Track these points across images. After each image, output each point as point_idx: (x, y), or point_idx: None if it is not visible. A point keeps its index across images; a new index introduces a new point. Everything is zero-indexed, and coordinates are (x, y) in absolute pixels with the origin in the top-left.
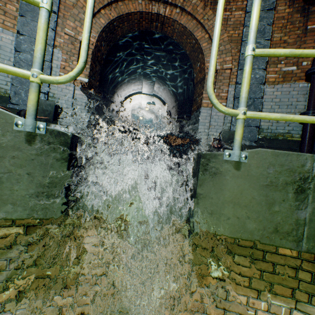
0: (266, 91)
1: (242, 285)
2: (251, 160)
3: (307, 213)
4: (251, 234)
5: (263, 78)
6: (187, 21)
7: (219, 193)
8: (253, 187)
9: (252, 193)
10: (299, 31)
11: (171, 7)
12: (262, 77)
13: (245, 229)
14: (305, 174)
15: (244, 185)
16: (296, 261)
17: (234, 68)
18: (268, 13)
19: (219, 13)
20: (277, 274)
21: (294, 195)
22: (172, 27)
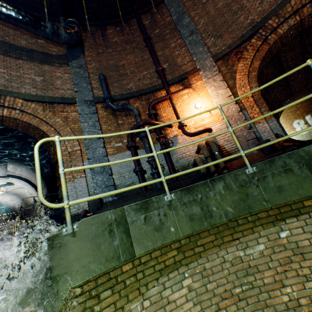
0: (110, 160)
1: (112, 311)
2: (81, 227)
3: (118, 241)
4: (94, 271)
5: (105, 153)
6: (31, 119)
7: (67, 257)
8: (87, 242)
9: (88, 245)
10: (115, 124)
11: (10, 109)
12: (104, 152)
13: (90, 270)
14: (110, 221)
15: (82, 243)
16: (134, 269)
17: (83, 148)
18: (94, 115)
19: (36, 156)
20: (128, 286)
21: (109, 235)
22: (14, 122)
